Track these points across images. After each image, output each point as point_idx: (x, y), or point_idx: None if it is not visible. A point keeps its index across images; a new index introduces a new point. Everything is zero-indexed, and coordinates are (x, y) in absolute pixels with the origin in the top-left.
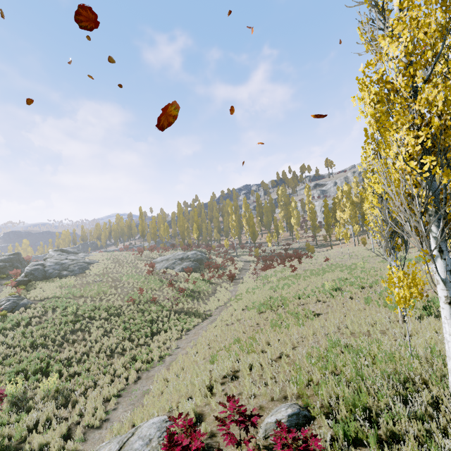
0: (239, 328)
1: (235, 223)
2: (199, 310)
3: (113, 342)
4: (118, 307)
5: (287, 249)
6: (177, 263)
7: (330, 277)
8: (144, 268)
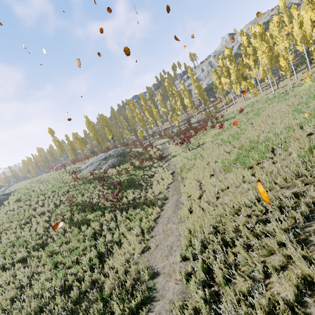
0: (251, 201)
1: (140, 116)
2: (148, 197)
3: (30, 311)
4: (43, 233)
5: (190, 124)
6: (103, 163)
7: (292, 104)
8: (71, 178)
